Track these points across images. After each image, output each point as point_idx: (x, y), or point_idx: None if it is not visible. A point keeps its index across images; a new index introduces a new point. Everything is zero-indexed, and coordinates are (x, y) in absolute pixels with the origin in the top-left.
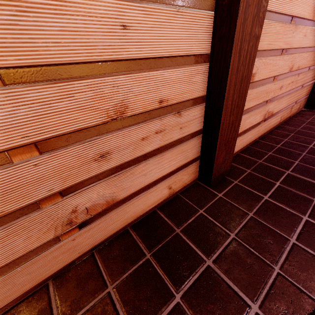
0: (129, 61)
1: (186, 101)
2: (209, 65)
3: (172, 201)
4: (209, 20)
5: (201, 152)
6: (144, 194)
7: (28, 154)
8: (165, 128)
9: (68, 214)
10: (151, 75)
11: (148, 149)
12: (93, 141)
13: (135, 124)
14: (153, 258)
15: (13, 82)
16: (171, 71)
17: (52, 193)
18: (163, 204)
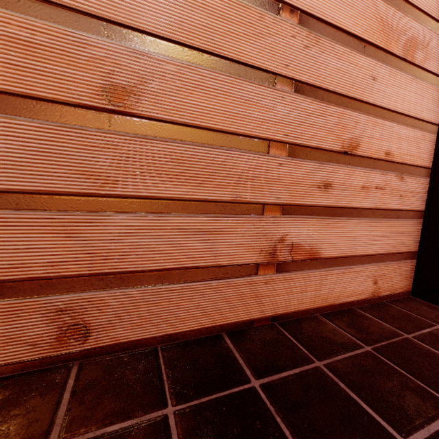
0: (370, 105)
1: (410, 166)
2: (437, 135)
3: (377, 306)
4: (438, 94)
5: (420, 246)
6: (347, 269)
7: (280, 151)
8: (385, 187)
9: (276, 239)
10: (384, 123)
11: (364, 203)
12: (324, 165)
13: (360, 167)
14: (379, 352)
15: (298, 92)
16: (400, 127)
17: (277, 202)
18: (363, 305)
